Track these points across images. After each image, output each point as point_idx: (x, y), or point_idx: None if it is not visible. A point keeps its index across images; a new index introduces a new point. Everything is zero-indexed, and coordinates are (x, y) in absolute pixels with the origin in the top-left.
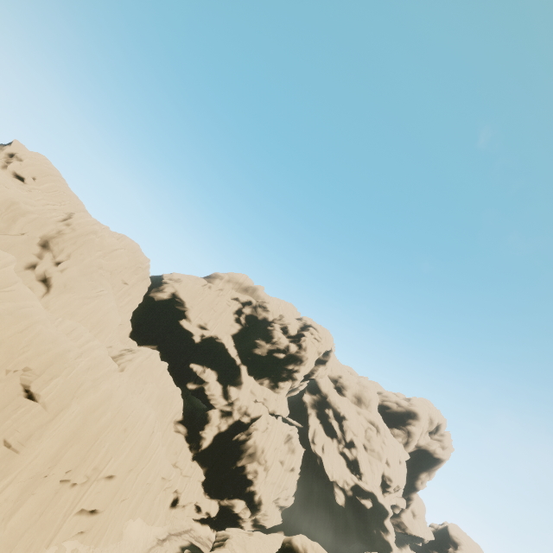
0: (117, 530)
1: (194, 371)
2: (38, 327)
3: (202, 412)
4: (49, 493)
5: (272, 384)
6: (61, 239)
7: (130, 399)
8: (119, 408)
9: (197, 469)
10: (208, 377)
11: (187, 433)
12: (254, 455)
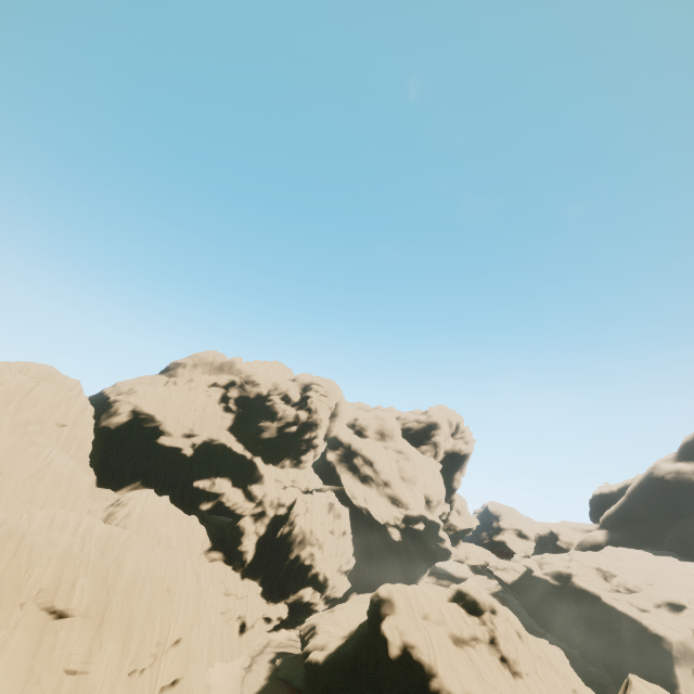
0: (203, 685)
1: (202, 489)
2: (28, 540)
3: (231, 527)
4: (126, 692)
5: (295, 462)
6: None
7: (156, 557)
8: (150, 572)
9: (251, 585)
10: (221, 487)
11: (224, 556)
12: (304, 541)
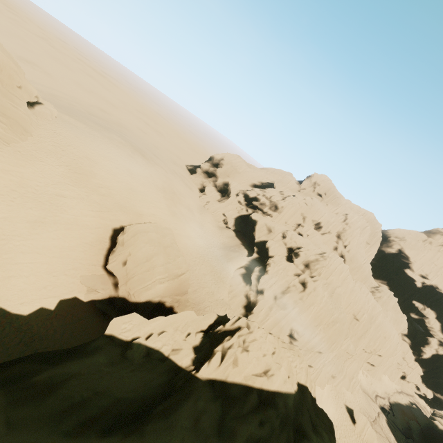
0: (379, 376)
1: (416, 306)
2: (358, 294)
3: (422, 335)
4: (361, 352)
5: None
6: (345, 234)
7: (385, 322)
8: (381, 326)
9: (418, 367)
10: (428, 314)
11: (410, 343)
12: None
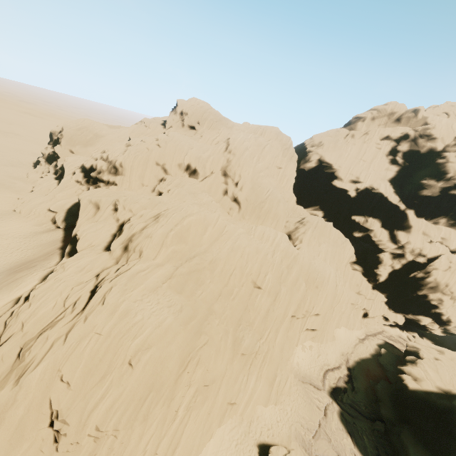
0: (331, 335)
1: (357, 222)
2: (246, 250)
3: (372, 254)
4: (288, 325)
5: (451, 222)
6: (231, 166)
7: (313, 265)
8: (308, 274)
9: (378, 295)
10: (371, 225)
11: (362, 270)
12: (436, 288)
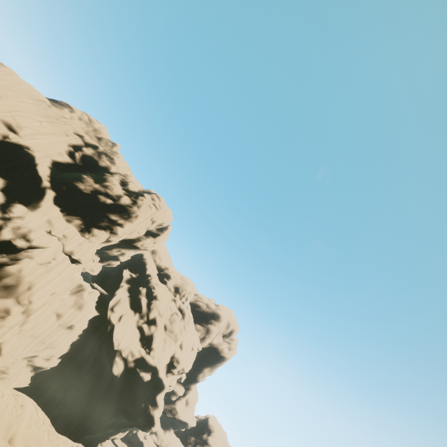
0: None
1: None
2: None
3: None
4: None
5: (83, 227)
6: None
7: None
8: None
9: None
10: None
11: None
12: (13, 289)
